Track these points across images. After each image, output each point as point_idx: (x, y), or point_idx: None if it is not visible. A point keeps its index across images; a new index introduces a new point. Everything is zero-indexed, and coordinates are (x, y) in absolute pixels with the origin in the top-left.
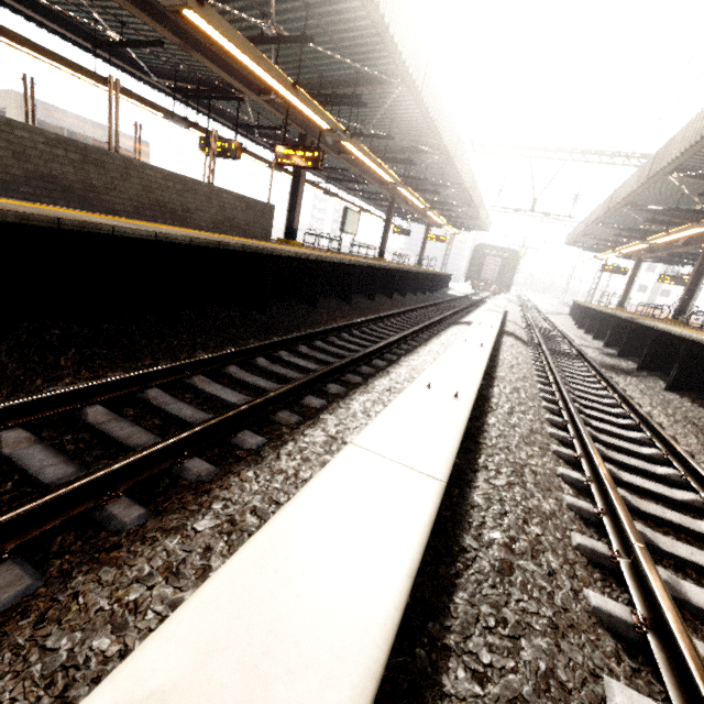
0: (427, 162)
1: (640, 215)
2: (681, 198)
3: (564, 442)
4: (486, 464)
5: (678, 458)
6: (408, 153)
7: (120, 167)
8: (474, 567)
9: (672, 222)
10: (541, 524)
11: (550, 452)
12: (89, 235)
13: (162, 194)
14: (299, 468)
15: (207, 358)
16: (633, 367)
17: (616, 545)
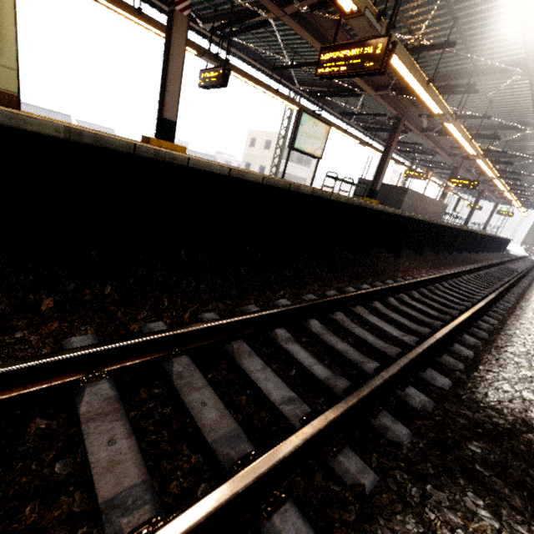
0: (527, 179)
1: None
2: None
3: None
4: None
5: None
6: (517, 175)
7: (423, 199)
8: None
9: None
10: None
11: None
12: (456, 229)
13: (426, 206)
14: None
15: (485, 265)
16: None
17: None
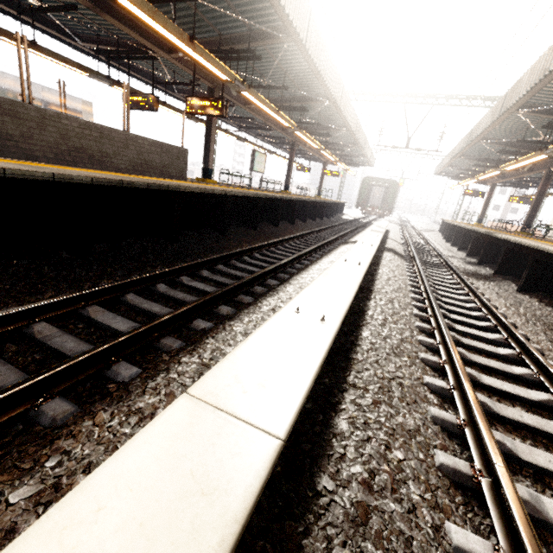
0: (318, 109)
1: (494, 147)
2: (527, 132)
3: (431, 348)
4: (355, 382)
5: (531, 357)
6: (302, 101)
7: (35, 117)
8: (327, 515)
9: (520, 152)
10: (405, 445)
11: (418, 360)
12: None
13: (79, 141)
14: (159, 405)
15: (103, 288)
16: (490, 273)
17: (478, 460)
